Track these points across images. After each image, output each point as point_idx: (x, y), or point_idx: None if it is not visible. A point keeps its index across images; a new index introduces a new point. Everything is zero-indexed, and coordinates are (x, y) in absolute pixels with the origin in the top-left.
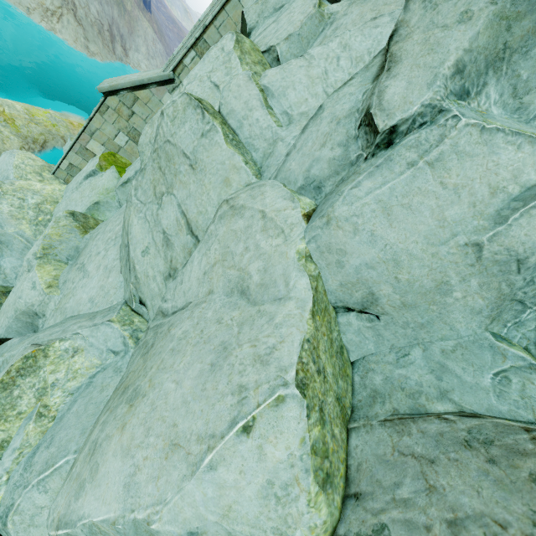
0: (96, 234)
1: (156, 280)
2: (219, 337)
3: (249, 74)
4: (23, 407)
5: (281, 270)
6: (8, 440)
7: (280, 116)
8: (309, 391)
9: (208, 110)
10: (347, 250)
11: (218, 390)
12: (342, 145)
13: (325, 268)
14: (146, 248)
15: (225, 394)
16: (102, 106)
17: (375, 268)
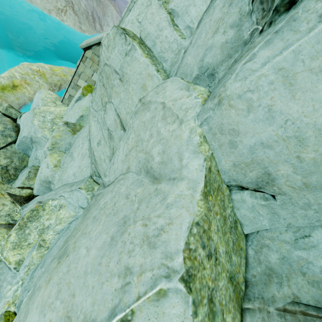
0: (79, 134)
1: (105, 161)
2: (123, 211)
3: (159, 3)
4: (31, 240)
5: (176, 152)
6: (22, 260)
7: (183, 31)
8: (196, 283)
9: (129, 34)
10: (240, 130)
11: (109, 268)
12: (234, 25)
13: (217, 149)
14: (99, 141)
15: (113, 274)
16: (83, 57)
17: (272, 147)
